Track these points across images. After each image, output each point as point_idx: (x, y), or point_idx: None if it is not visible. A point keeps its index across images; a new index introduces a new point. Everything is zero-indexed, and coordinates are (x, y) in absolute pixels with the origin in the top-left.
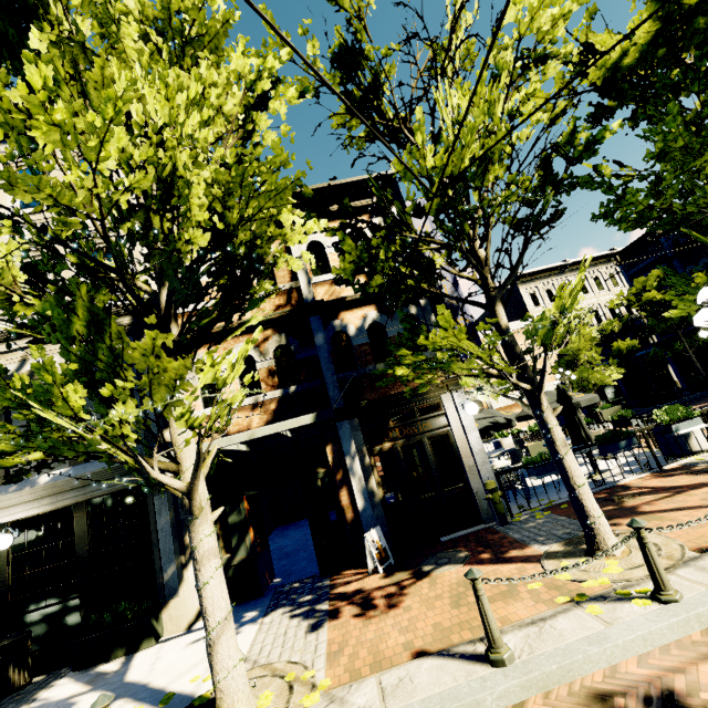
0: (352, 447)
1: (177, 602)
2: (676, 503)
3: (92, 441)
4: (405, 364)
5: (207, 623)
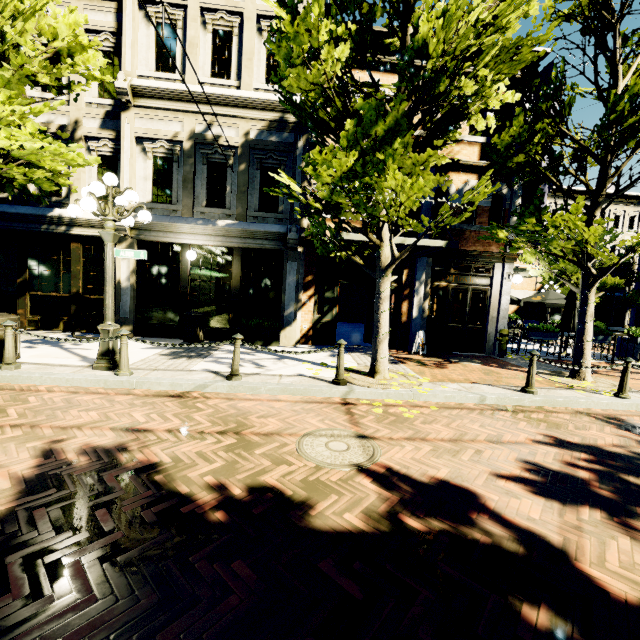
0: (423, 276)
1: (291, 329)
2: None
3: (378, 209)
4: (519, 229)
5: (380, 330)
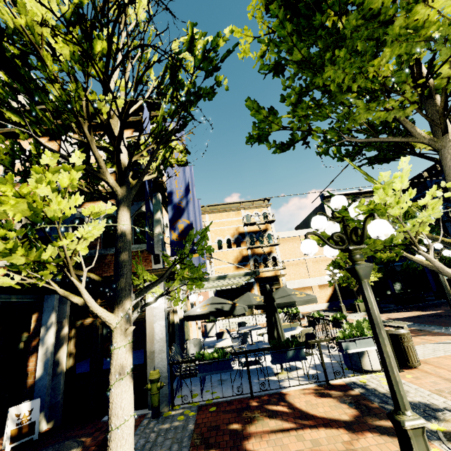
0: (50, 319)
1: None
2: (278, 447)
3: None
4: None
5: None
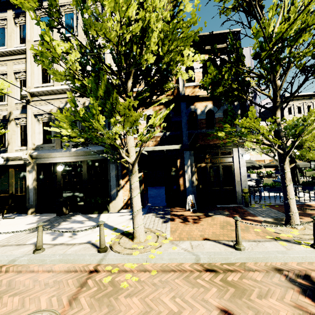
0: (188, 162)
1: (115, 202)
2: None
3: (104, 138)
4: (224, 131)
5: (133, 209)
